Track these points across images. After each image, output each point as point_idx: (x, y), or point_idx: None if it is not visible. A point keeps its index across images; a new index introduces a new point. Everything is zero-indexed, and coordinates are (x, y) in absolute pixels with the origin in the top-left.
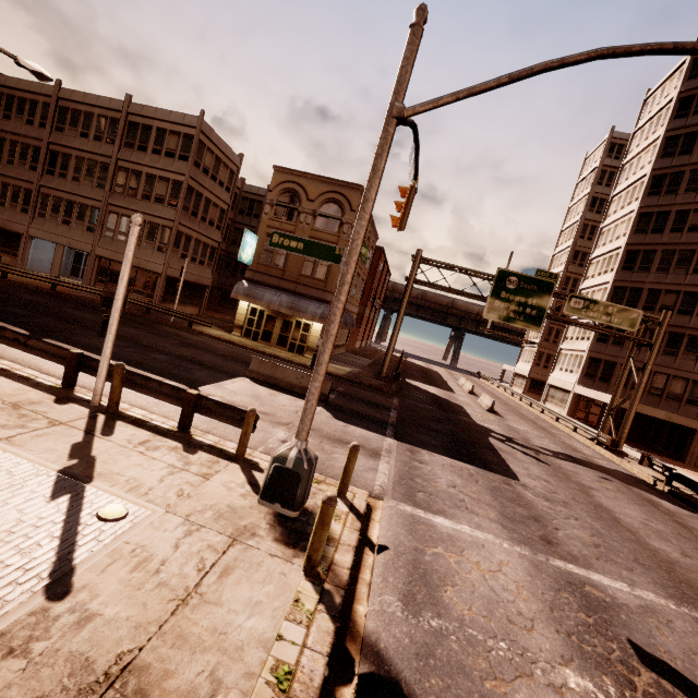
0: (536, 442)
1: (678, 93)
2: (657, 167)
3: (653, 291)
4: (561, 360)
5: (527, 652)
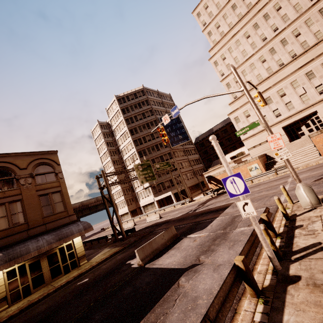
0: (191, 208)
1: (120, 108)
2: (128, 127)
3: (152, 160)
4: (140, 195)
5: None
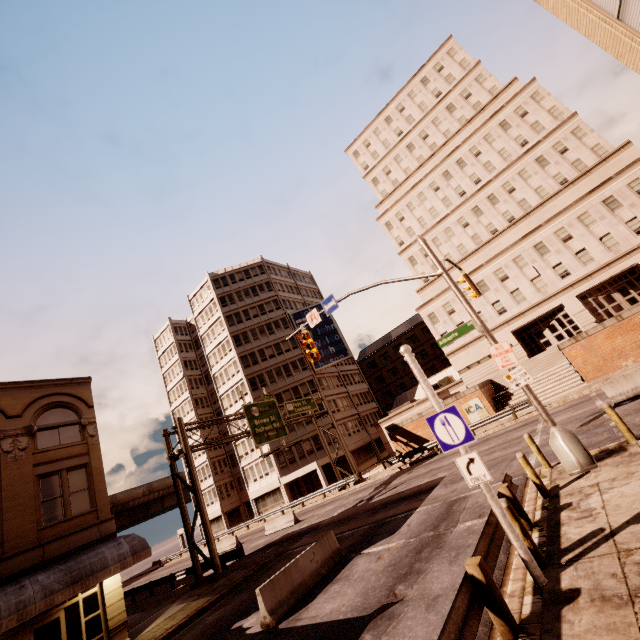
0: (361, 496)
1: (216, 295)
2: (231, 331)
3: (278, 395)
4: (250, 474)
5: (612, 427)
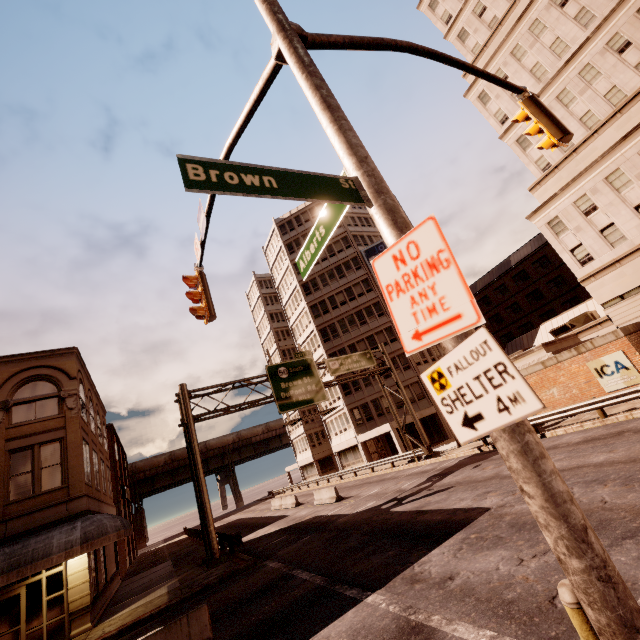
0: (406, 487)
1: (283, 242)
2: (300, 280)
3: (351, 346)
4: (331, 428)
5: None
